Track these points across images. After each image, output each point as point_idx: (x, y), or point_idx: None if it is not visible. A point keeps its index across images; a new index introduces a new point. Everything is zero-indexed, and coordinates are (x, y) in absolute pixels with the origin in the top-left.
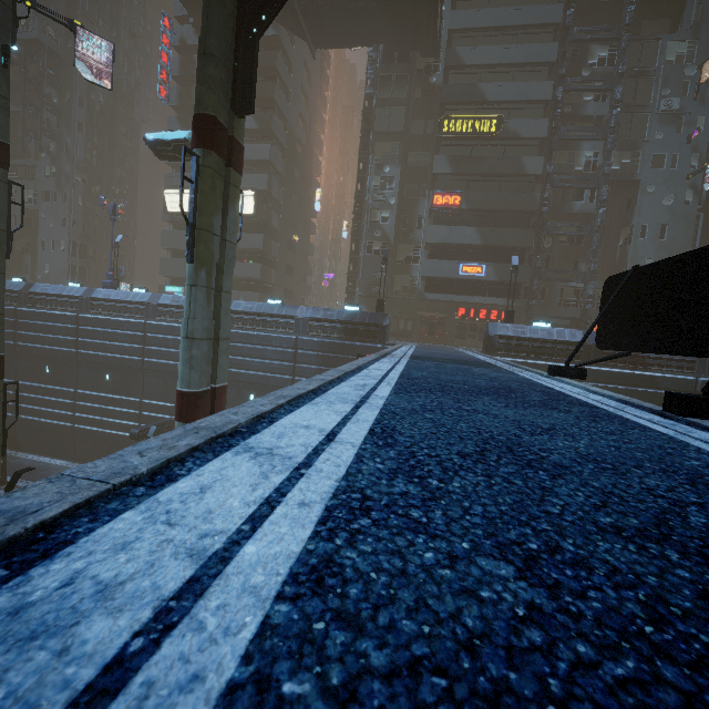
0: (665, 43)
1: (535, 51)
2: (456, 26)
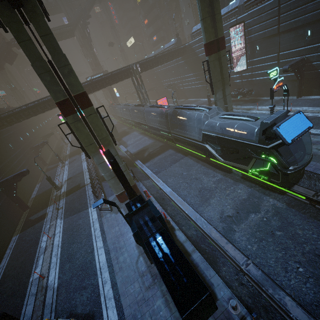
0: None
1: None
2: None
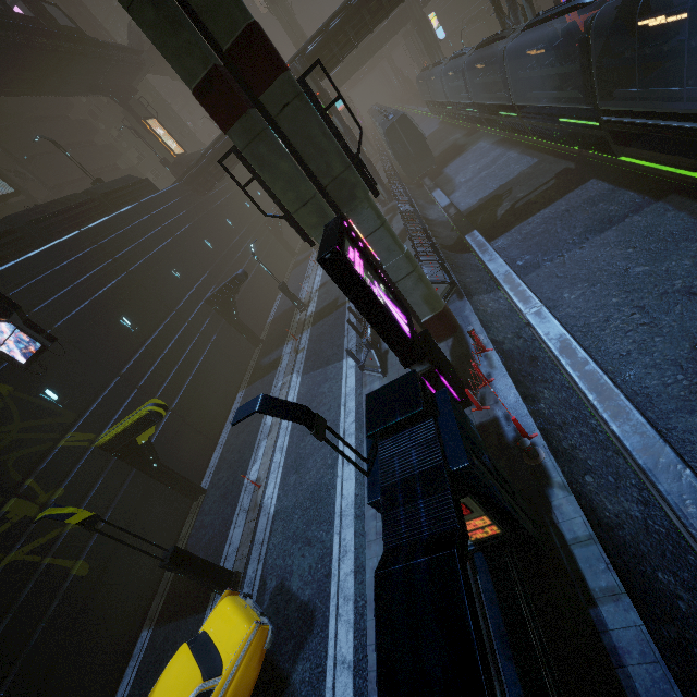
0: None
1: None
2: None
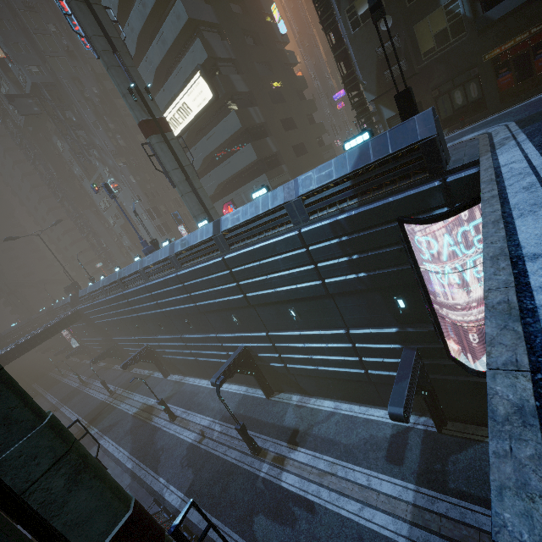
0: None
1: None
2: None
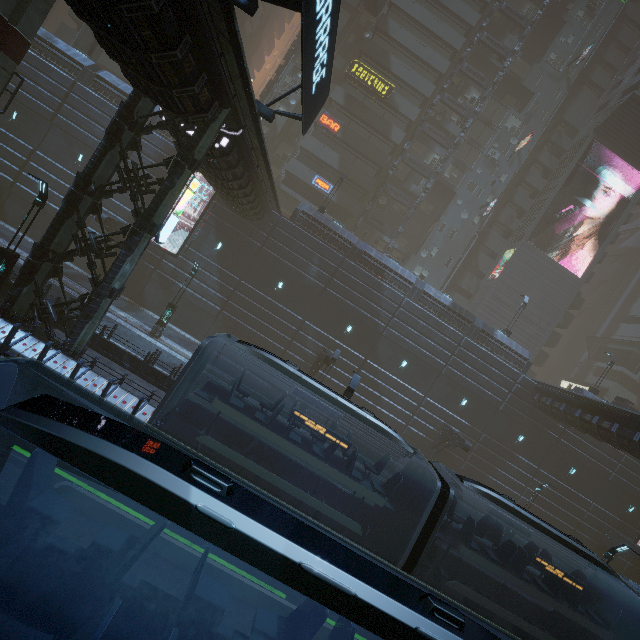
0: (510, 114)
1: (435, 58)
2: (397, 2)
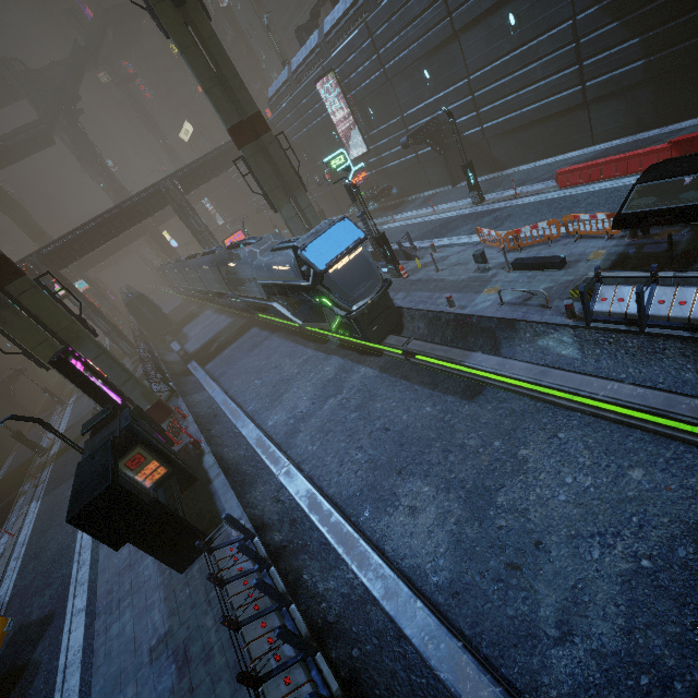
0: None
1: None
2: None
